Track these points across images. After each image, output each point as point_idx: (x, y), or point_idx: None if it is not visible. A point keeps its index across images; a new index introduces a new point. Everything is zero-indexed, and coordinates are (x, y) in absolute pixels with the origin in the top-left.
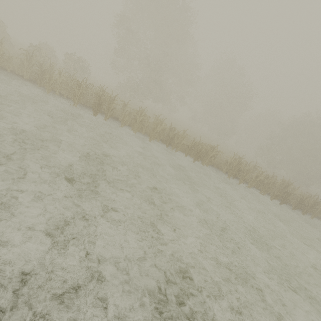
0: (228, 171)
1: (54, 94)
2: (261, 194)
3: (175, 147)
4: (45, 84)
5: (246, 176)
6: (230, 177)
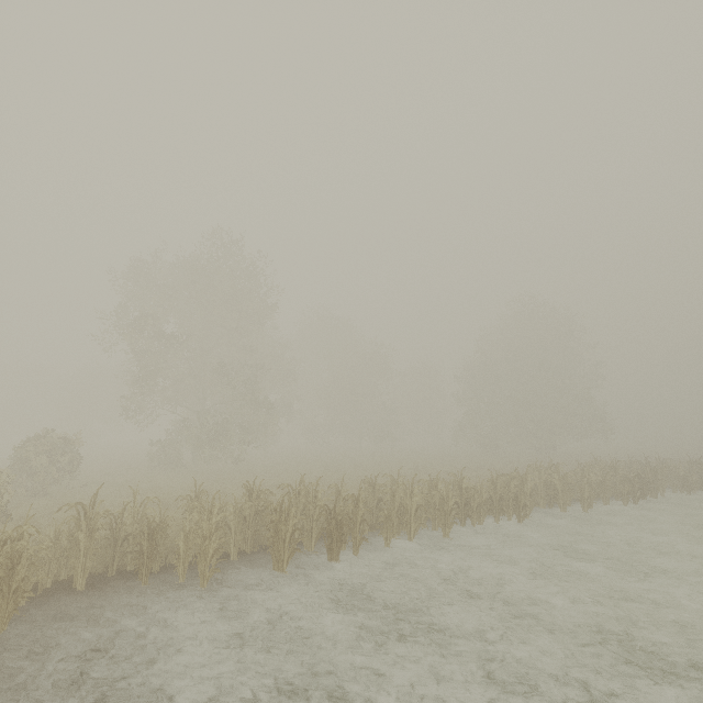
0: (557, 501)
1: (193, 574)
2: (607, 506)
3: (479, 515)
4: (203, 565)
5: (585, 492)
6: (566, 509)
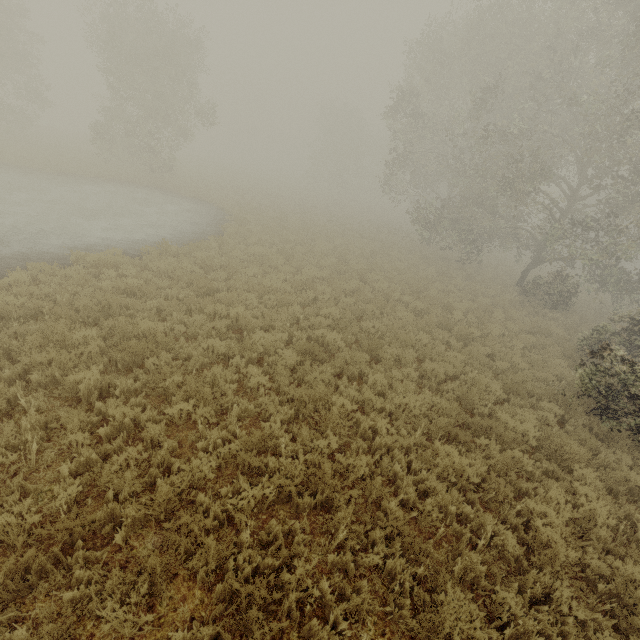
0: None
1: None
2: None
3: None
4: None
5: None
6: None
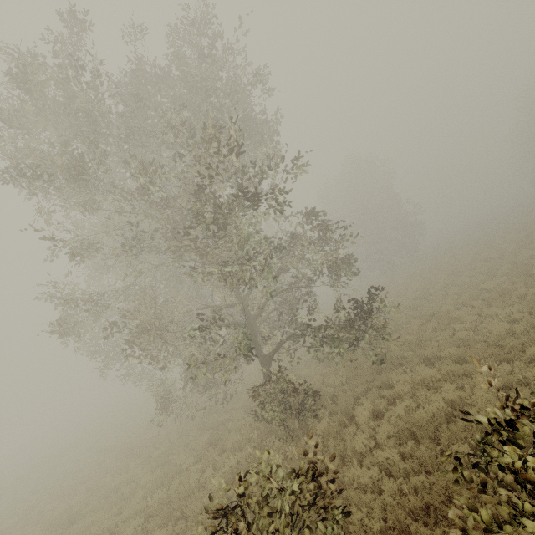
0: None
1: None
2: None
3: None
4: None
5: None
6: None
